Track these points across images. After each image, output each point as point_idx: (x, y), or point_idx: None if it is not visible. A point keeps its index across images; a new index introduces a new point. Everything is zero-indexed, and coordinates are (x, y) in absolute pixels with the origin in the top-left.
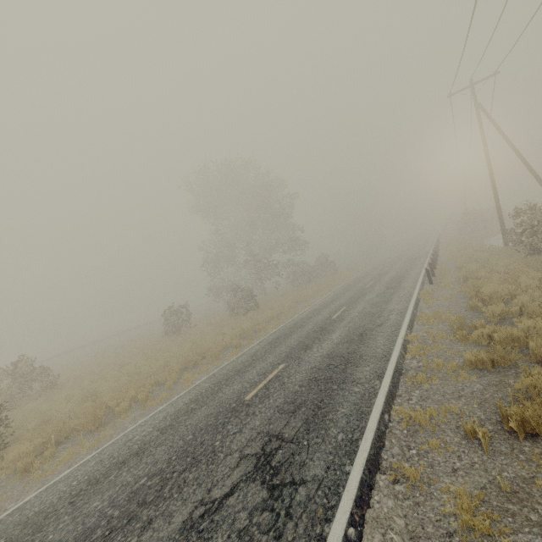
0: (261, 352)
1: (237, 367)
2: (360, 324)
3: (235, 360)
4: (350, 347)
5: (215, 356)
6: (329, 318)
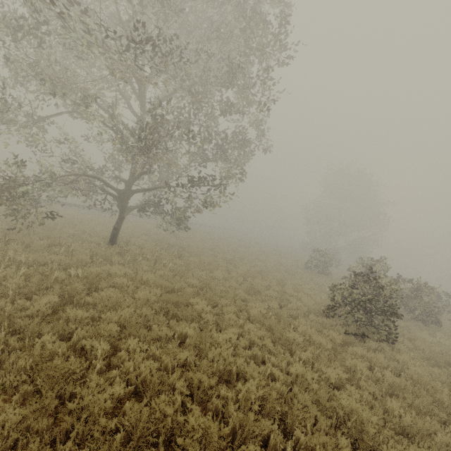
0: None
1: None
2: None
3: None
4: None
5: None
6: None
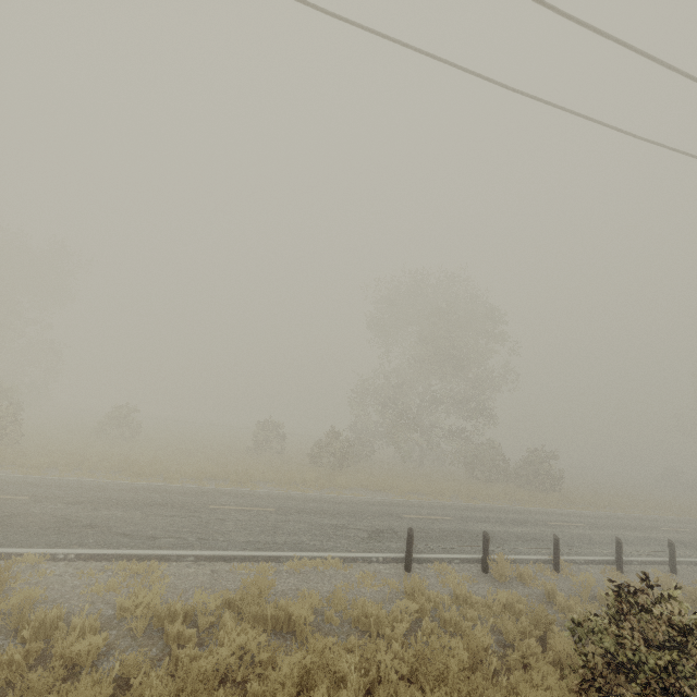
0: (106, 487)
1: (68, 483)
2: (146, 522)
3: (103, 481)
4: (37, 522)
5: (135, 474)
6: (217, 504)
